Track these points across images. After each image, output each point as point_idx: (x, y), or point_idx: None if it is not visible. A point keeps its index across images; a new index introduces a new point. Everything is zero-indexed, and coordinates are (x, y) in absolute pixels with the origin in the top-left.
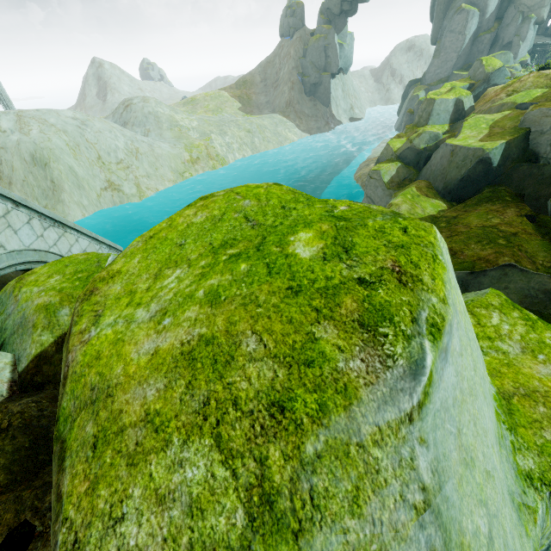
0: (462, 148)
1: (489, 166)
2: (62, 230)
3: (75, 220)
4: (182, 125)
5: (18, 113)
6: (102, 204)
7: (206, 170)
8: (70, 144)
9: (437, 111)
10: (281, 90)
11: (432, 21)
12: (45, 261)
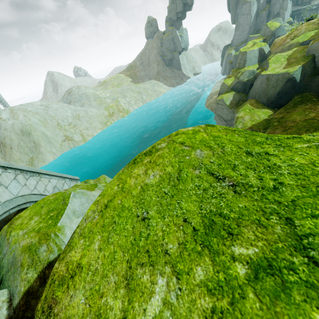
0: (274, 75)
1: (294, 82)
2: (38, 177)
3: (49, 162)
4: (101, 96)
5: (10, 108)
6: (64, 149)
7: (118, 119)
8: (41, 119)
9: (249, 58)
10: (152, 67)
11: (230, 12)
12: (29, 201)
